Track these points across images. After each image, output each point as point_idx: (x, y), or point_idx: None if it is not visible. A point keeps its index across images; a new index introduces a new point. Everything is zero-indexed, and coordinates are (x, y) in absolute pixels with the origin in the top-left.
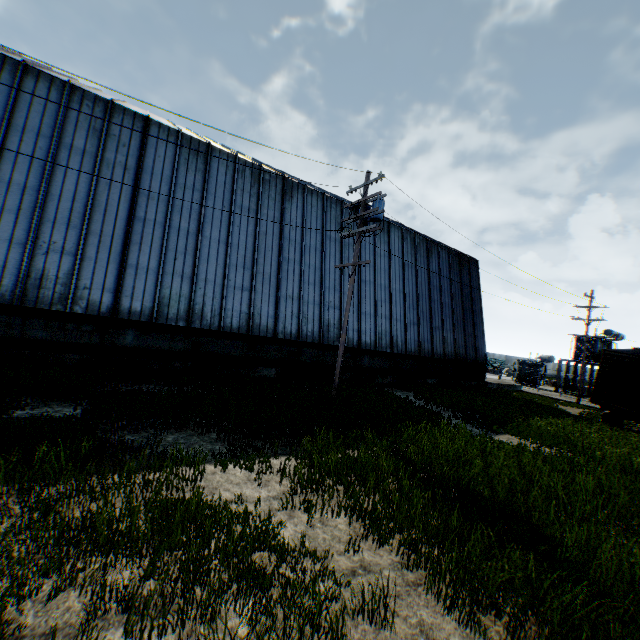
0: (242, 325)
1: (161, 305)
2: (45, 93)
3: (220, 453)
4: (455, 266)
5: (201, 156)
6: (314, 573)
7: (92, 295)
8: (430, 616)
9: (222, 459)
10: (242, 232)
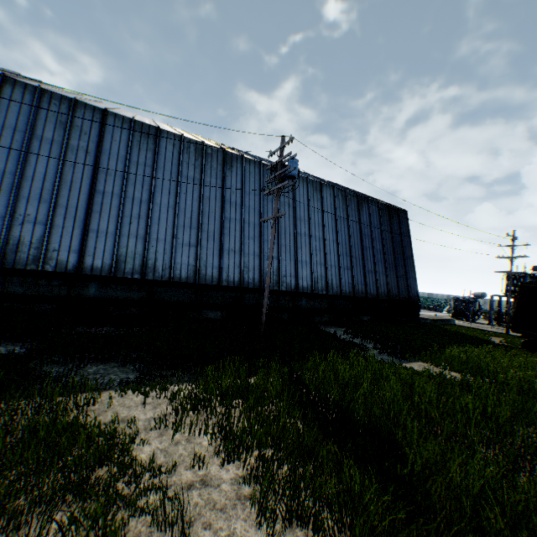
0: (190, 275)
1: (119, 262)
2: (20, 97)
3: (126, 381)
4: (385, 217)
5: (151, 138)
6: (149, 487)
7: (60, 256)
8: (243, 530)
9: (125, 386)
10: (188, 198)
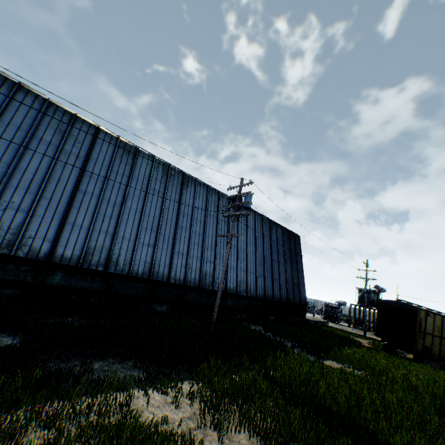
0: (145, 271)
1: (87, 253)
2: (30, 103)
3: (140, 378)
4: (286, 238)
5: (131, 155)
6: None
7: (34, 243)
8: None
9: (143, 384)
10: (153, 206)
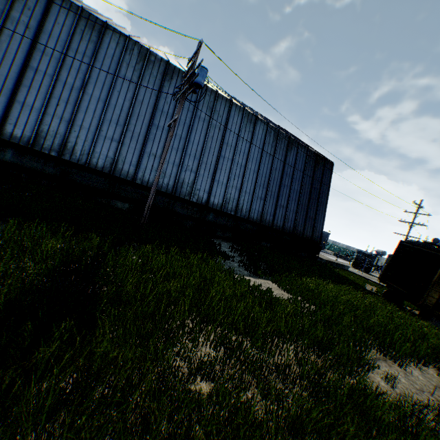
0: (106, 166)
1: (39, 136)
2: None
3: None
4: (311, 163)
5: (96, 31)
6: None
7: None
8: None
9: None
10: (121, 97)
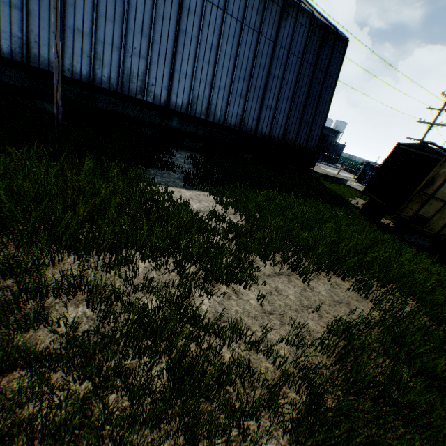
0: (16, 51)
1: None
2: None
3: None
4: (315, 41)
5: None
6: None
7: None
8: None
9: None
10: None
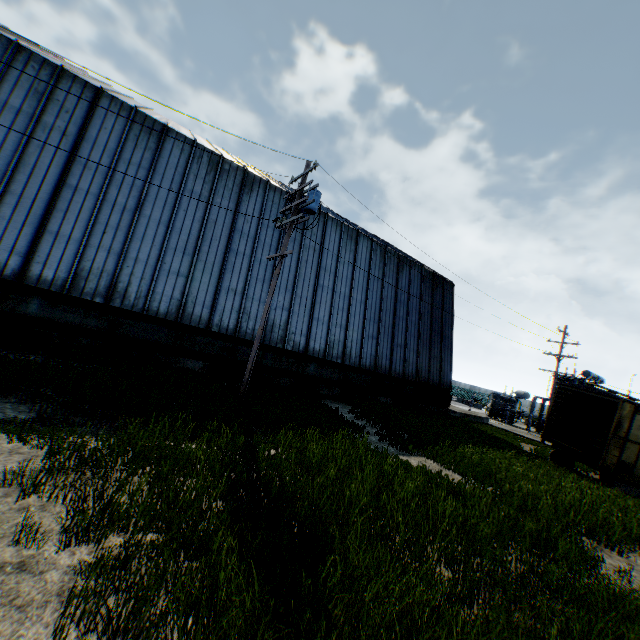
0: (171, 311)
1: (78, 277)
2: None
3: (7, 420)
4: (428, 285)
5: (155, 135)
6: None
7: None
8: None
9: (2, 426)
10: (188, 217)
